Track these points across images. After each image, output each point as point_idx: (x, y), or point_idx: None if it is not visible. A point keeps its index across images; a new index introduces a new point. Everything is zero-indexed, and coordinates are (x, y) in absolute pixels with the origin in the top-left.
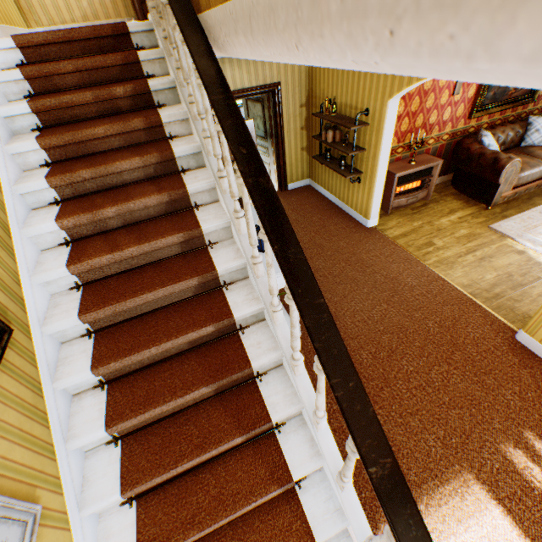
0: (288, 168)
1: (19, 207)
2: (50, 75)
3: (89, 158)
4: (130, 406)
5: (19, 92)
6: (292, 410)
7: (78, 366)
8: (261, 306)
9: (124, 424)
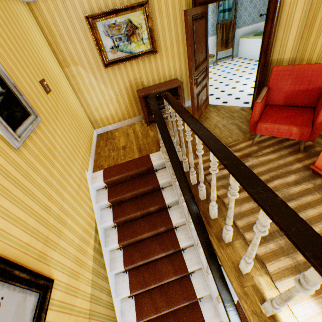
0: None
1: (113, 281)
2: (119, 199)
3: (138, 244)
4: None
5: (105, 205)
6: None
7: None
8: None
9: None
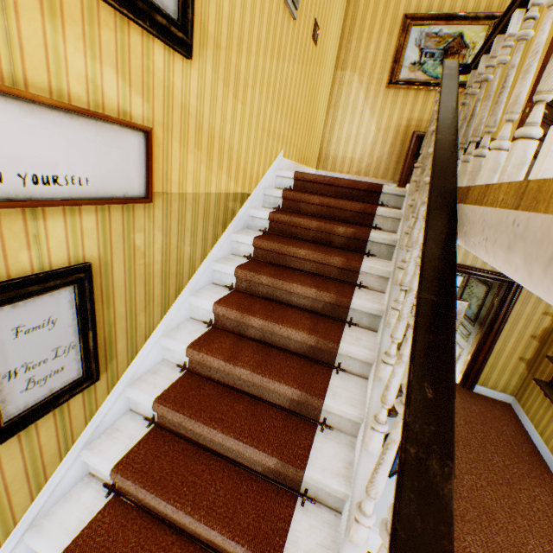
0: (486, 366)
1: (205, 277)
2: (299, 201)
3: (278, 267)
4: None
5: (273, 204)
6: None
7: (112, 449)
8: None
9: None
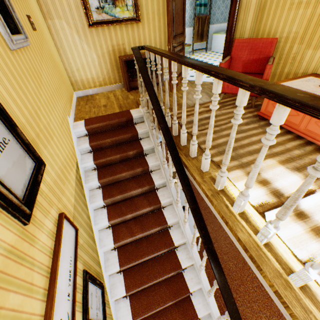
0: None
1: (92, 213)
2: (100, 144)
3: (117, 184)
4: (141, 309)
5: (86, 150)
6: (207, 313)
7: (119, 290)
8: (193, 262)
9: (140, 318)
